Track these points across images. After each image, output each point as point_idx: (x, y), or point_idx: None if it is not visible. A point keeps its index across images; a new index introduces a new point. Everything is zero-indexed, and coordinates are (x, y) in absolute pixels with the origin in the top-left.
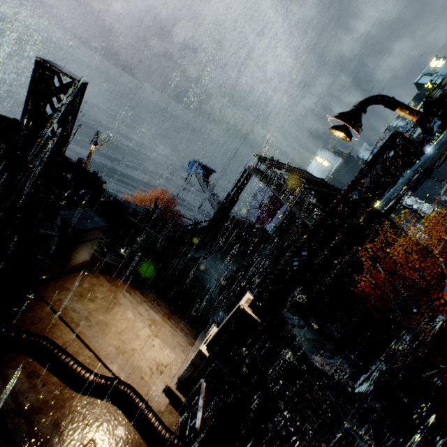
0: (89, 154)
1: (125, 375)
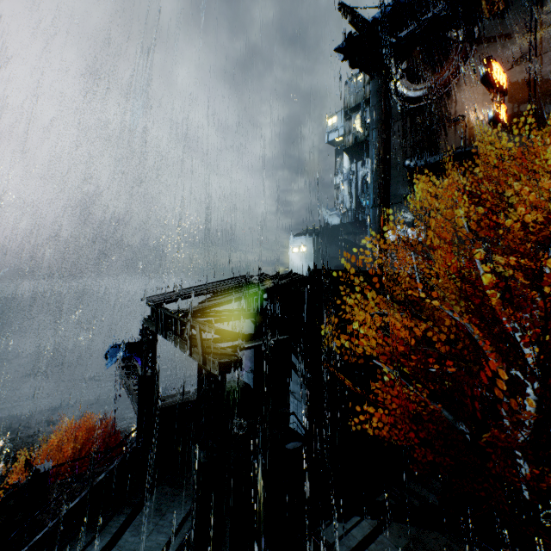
0: None
1: None
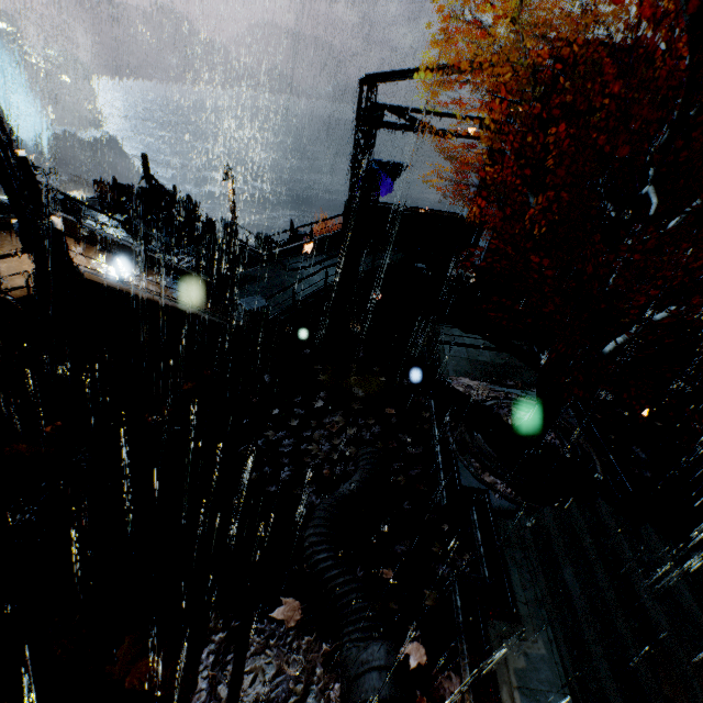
0: (232, 196)
1: (7, 270)
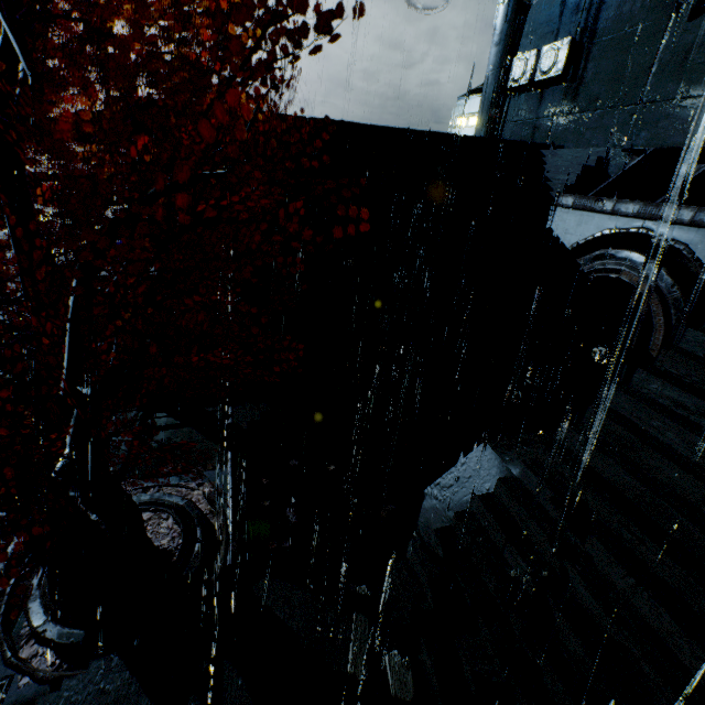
0: None
1: None
